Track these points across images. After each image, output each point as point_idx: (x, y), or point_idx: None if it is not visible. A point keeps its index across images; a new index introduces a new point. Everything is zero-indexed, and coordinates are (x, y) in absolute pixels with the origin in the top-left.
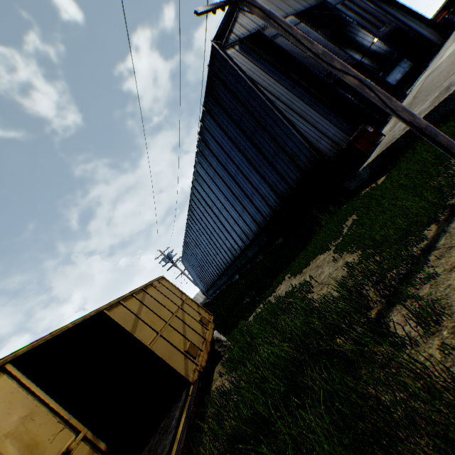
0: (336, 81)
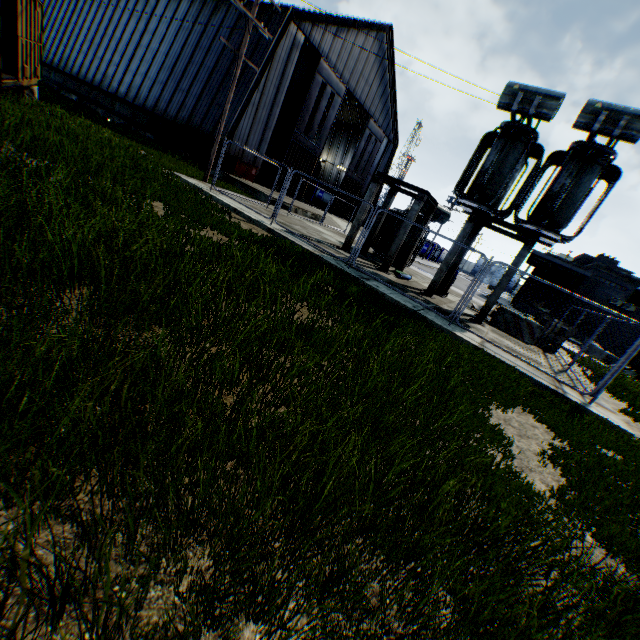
0: (296, 144)
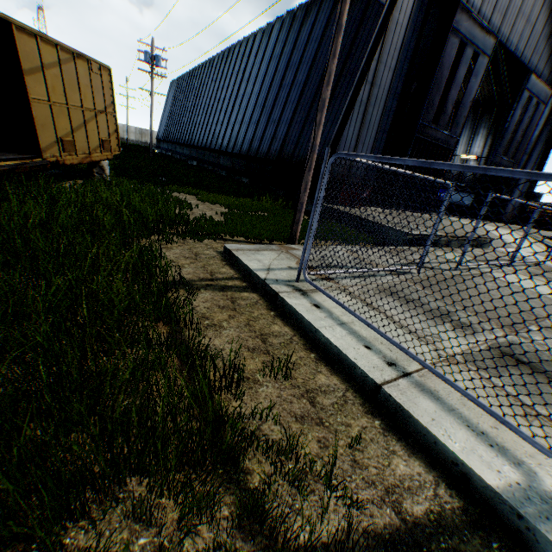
0: (421, 140)
